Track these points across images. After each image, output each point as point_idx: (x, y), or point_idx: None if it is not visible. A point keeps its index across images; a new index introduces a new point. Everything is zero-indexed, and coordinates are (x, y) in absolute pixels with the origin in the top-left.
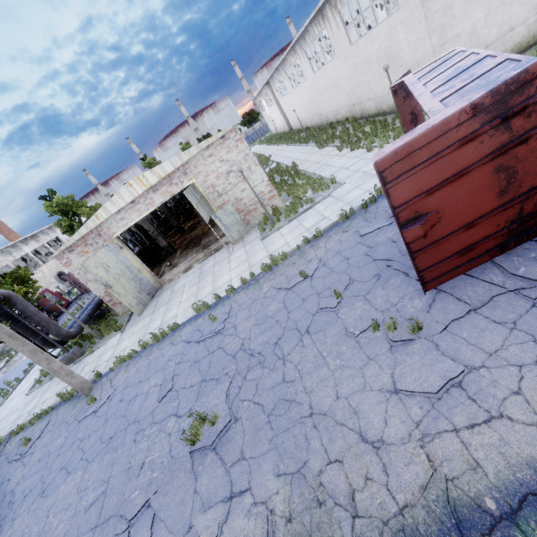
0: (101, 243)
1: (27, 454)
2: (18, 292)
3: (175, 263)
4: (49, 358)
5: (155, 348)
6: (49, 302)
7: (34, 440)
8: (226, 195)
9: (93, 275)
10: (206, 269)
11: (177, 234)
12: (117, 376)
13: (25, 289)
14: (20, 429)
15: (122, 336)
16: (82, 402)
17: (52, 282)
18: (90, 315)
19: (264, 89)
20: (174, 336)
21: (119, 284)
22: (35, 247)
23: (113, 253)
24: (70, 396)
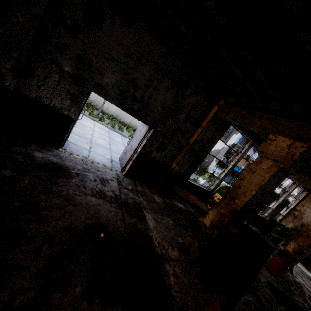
0: None
1: None
2: None
3: None
4: None
5: None
6: None
7: None
8: None
9: None
10: None
11: None
12: None
13: None
14: None
15: None
16: None
17: None
18: None
19: None
20: None
21: None
22: None
23: None
24: None
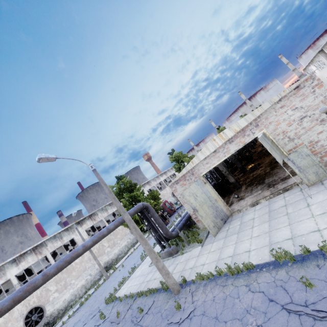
0: (193, 179)
1: (139, 323)
2: (152, 204)
3: (242, 196)
4: (157, 258)
5: (230, 281)
6: (166, 208)
7: (144, 312)
8: (298, 139)
9: (187, 201)
10: (276, 208)
11: (240, 173)
12: (197, 292)
13: (155, 203)
14: (141, 294)
15: (202, 249)
16: (172, 300)
17: (169, 196)
18: (183, 224)
19: (316, 57)
20: (249, 277)
21: (202, 209)
22: (165, 177)
23: (200, 187)
24: (166, 287)
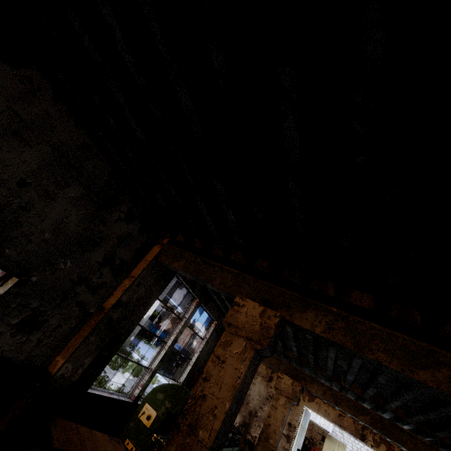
0: None
1: None
2: None
3: None
4: None
5: None
6: None
7: None
8: None
9: None
10: None
11: None
12: None
13: None
14: None
15: None
16: None
17: None
18: None
19: None
20: None
21: None
22: None
23: None
24: None
